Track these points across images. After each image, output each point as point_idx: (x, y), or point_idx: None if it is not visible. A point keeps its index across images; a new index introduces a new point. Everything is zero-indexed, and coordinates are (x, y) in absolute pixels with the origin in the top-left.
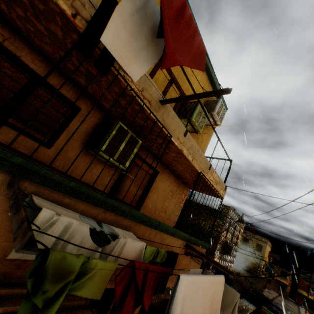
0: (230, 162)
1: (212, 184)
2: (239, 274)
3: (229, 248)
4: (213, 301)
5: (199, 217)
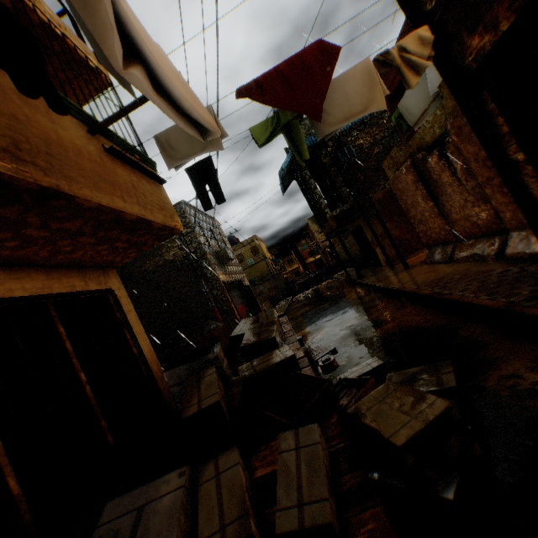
0: (63, 5)
1: (43, 15)
2: (262, 292)
3: (224, 254)
4: (159, 53)
5: (159, 253)
